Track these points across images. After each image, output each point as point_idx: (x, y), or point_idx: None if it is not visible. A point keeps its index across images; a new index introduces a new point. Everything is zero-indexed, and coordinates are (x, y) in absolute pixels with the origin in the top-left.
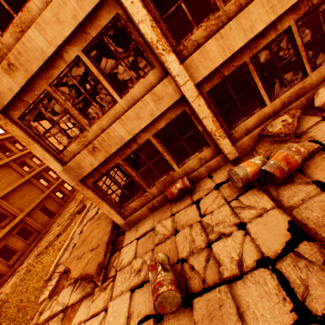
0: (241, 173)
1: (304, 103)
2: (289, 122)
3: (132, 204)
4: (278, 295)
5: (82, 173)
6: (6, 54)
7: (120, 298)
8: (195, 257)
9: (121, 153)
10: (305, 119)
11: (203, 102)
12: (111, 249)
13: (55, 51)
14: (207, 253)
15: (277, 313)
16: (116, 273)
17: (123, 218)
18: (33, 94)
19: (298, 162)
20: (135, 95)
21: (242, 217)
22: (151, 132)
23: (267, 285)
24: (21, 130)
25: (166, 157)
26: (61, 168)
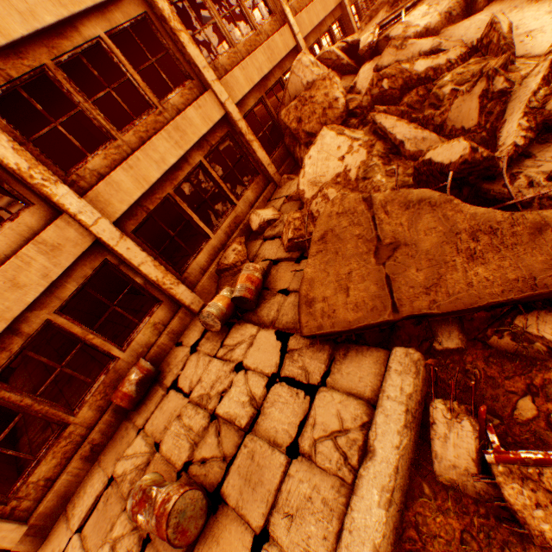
0: (215, 310)
1: (245, 230)
2: (240, 249)
3: (40, 473)
4: (292, 395)
5: None
6: None
7: None
8: (202, 446)
9: None
10: (252, 244)
11: (134, 244)
12: None
13: None
14: (215, 426)
15: (298, 409)
16: None
17: (19, 523)
18: None
19: (260, 278)
20: None
21: (236, 358)
22: (51, 306)
23: (282, 396)
24: None
25: (96, 341)
26: None
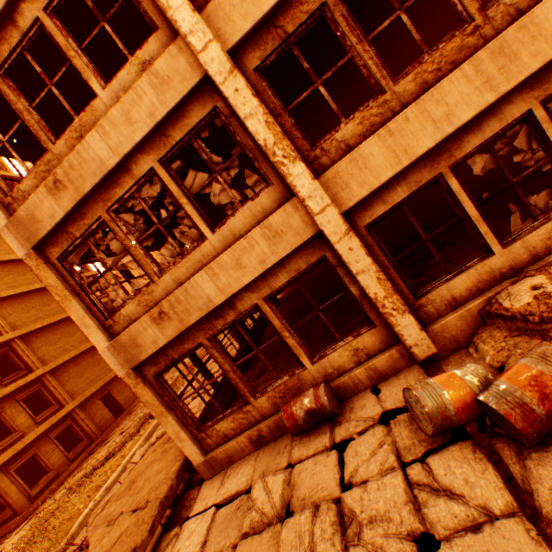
0: (429, 401)
1: None
2: (549, 290)
3: (221, 425)
4: None
5: (138, 356)
6: (56, 167)
7: None
8: None
9: (207, 326)
10: None
11: (358, 244)
12: (172, 515)
13: (120, 161)
14: None
15: None
16: None
17: (201, 451)
18: (83, 223)
19: None
20: (236, 228)
21: (430, 517)
22: (261, 291)
23: None
24: (57, 277)
25: (289, 340)
26: (106, 343)
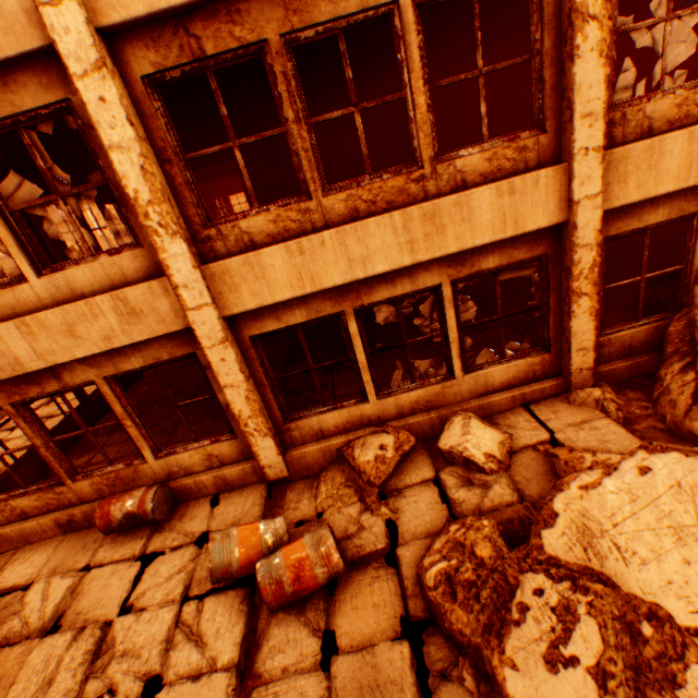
0: (218, 557)
1: (437, 423)
2: (388, 456)
3: (21, 502)
4: None
5: None
6: None
7: None
8: None
9: (14, 389)
10: (420, 459)
11: (235, 357)
12: None
13: None
14: None
15: None
16: None
17: None
18: None
19: (320, 580)
20: (78, 283)
21: (172, 661)
22: (103, 369)
23: None
24: None
25: (131, 430)
26: None
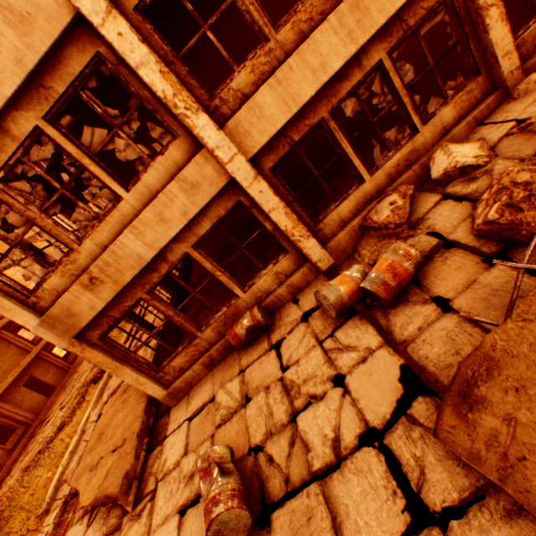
0: (332, 296)
1: (419, 173)
2: (399, 205)
3: (176, 362)
4: (386, 487)
5: (78, 324)
6: None
7: (163, 530)
8: (274, 441)
9: (143, 281)
10: (422, 197)
11: (267, 186)
12: (150, 442)
13: None
14: (292, 431)
15: (385, 517)
16: (156, 485)
17: (163, 387)
18: None
19: (410, 271)
20: (152, 184)
21: (339, 365)
22: (188, 241)
23: (372, 473)
24: None
25: (221, 278)
26: (36, 320)
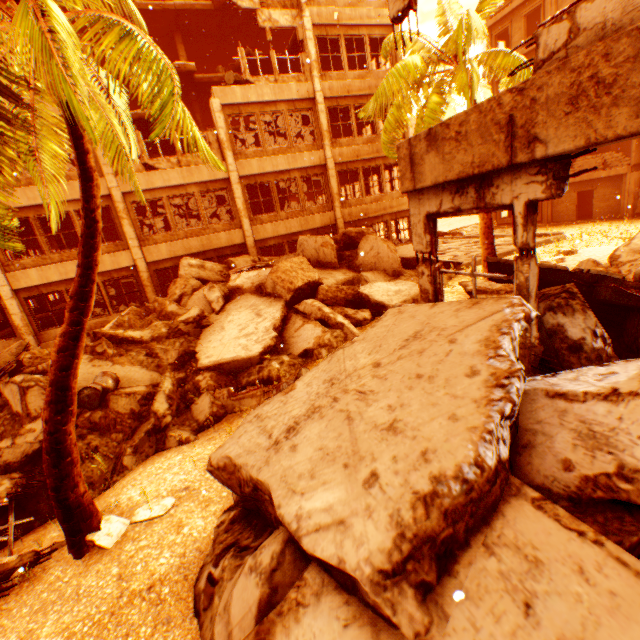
0: None
1: None
2: None
3: None
4: None
5: None
6: None
7: None
8: None
9: None
10: None
11: (17, 303)
12: None
13: None
14: None
15: None
16: None
17: None
18: None
19: None
20: None
21: None
22: None
23: None
24: None
25: None
26: None
